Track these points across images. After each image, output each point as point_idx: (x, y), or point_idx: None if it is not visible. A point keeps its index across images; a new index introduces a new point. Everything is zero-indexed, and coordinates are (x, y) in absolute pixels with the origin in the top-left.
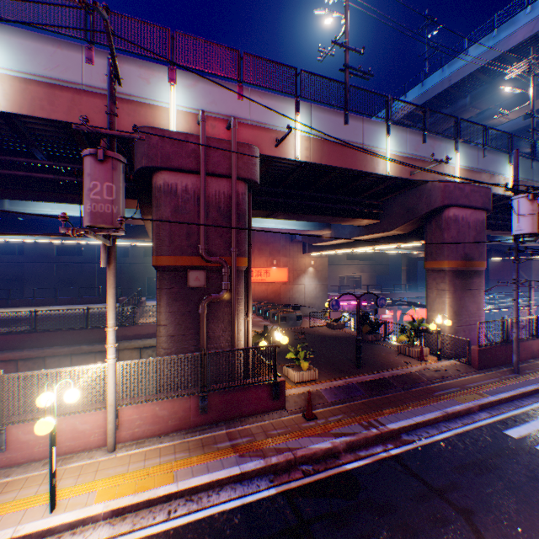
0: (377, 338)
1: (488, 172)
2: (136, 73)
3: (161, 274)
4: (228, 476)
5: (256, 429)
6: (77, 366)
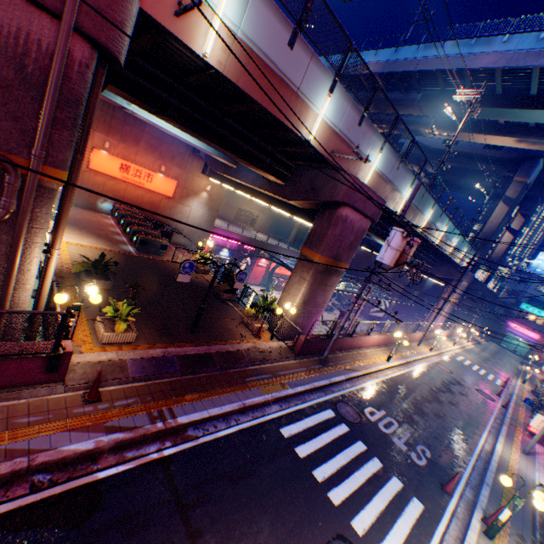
0: (233, 298)
1: (393, 185)
2: None
3: None
4: None
5: None
6: None
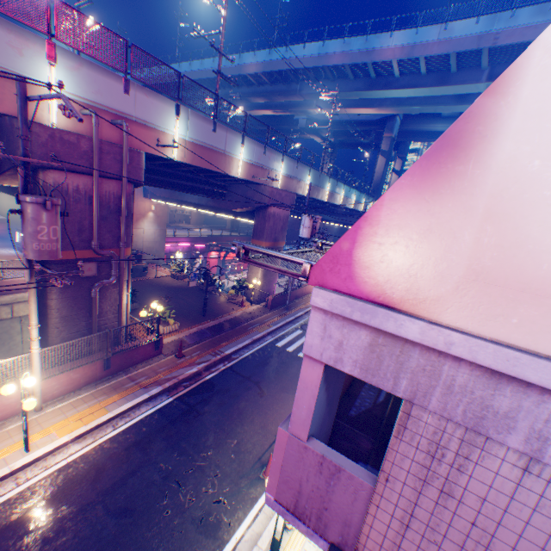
0: (214, 289)
1: (297, 179)
2: (3, 38)
3: (53, 266)
4: (144, 399)
5: (148, 371)
6: (5, 360)
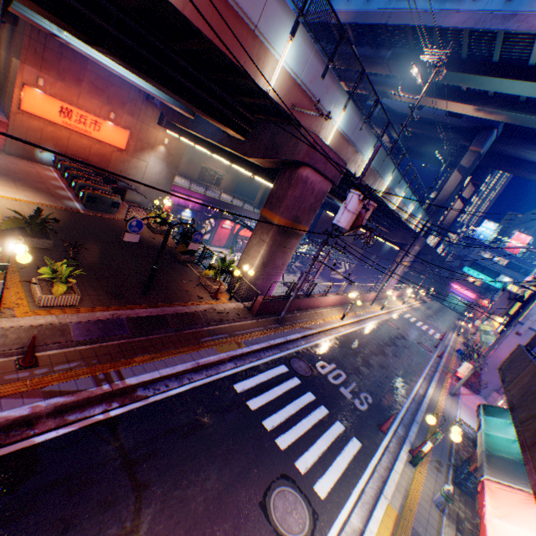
0: (192, 260)
1: (355, 147)
2: None
3: None
4: None
5: None
6: None
